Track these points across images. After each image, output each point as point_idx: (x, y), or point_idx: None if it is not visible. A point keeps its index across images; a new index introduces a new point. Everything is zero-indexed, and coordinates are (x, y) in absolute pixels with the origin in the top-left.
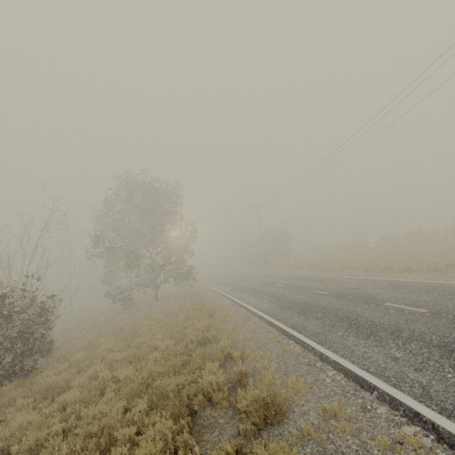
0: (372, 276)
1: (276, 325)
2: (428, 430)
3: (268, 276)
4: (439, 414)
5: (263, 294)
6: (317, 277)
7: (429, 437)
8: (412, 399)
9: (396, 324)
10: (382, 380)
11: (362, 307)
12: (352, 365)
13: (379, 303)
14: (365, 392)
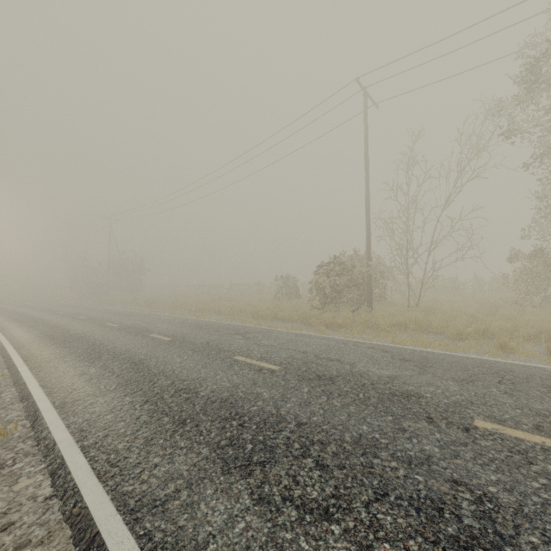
0: (187, 316)
1: (8, 356)
2: (31, 421)
3: (84, 308)
4: (54, 407)
5: (44, 325)
6: (136, 312)
7: (25, 426)
8: (49, 401)
9: (130, 349)
10: (45, 391)
11: (127, 337)
12: (37, 383)
13: (146, 334)
14: (19, 404)
